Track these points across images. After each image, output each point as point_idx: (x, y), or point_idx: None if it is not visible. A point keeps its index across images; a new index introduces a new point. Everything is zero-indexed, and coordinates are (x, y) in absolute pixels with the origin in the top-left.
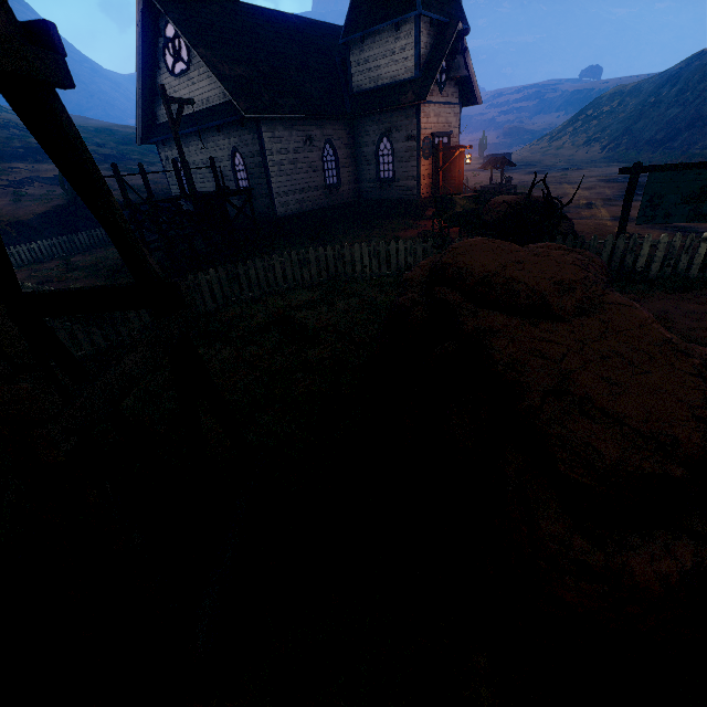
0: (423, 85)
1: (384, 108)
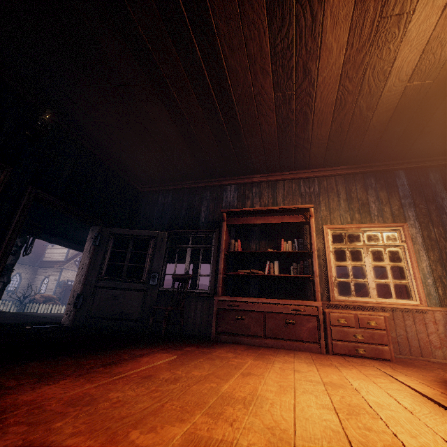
0: (64, 263)
1: (48, 267)
